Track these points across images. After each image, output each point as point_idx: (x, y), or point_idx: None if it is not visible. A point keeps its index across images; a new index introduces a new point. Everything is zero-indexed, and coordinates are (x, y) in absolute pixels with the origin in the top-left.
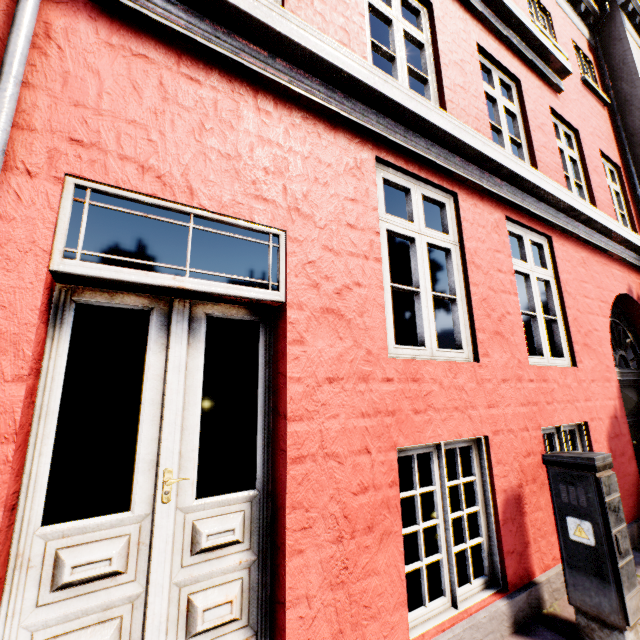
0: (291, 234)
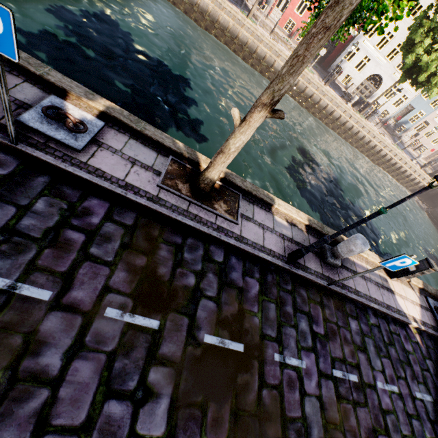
0: None
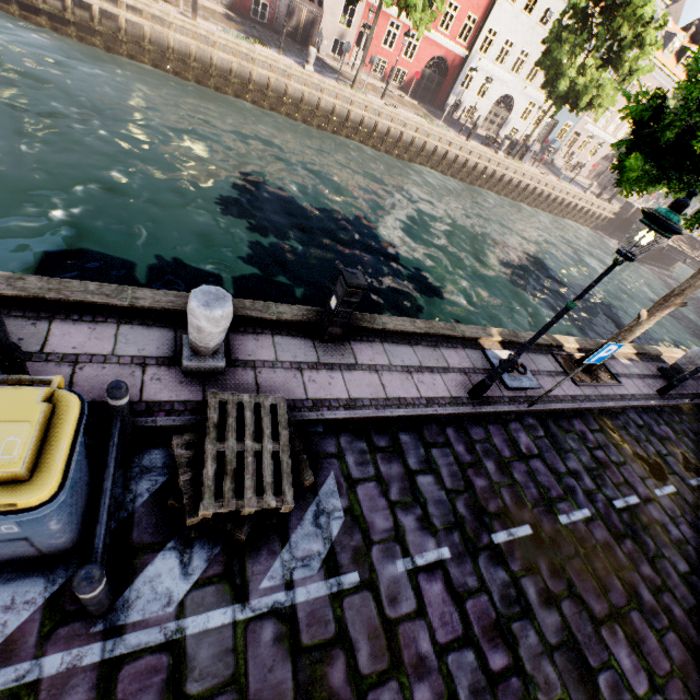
0: (376, 29)
